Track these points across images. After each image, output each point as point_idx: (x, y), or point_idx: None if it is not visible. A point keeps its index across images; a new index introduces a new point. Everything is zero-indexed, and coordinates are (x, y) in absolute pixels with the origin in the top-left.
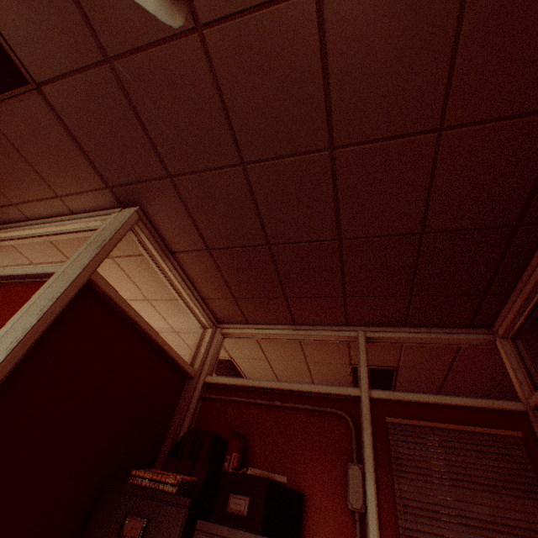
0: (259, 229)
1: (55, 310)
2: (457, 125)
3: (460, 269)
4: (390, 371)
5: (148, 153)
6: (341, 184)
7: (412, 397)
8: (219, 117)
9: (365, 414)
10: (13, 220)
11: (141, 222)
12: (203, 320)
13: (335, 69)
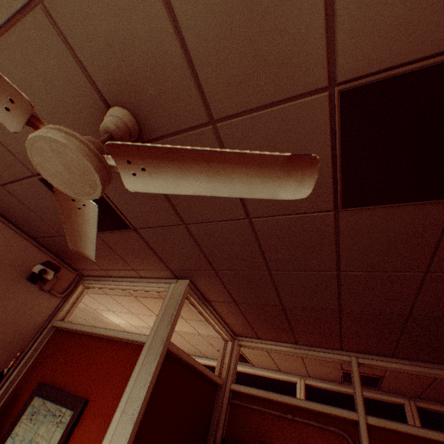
0: (276, 298)
1: (152, 382)
2: (440, 271)
3: (441, 335)
4: (376, 377)
5: (201, 259)
6: (344, 286)
7: (403, 427)
8: (256, 251)
9: (363, 438)
10: (100, 275)
11: (190, 289)
12: (225, 336)
13: (345, 241)
